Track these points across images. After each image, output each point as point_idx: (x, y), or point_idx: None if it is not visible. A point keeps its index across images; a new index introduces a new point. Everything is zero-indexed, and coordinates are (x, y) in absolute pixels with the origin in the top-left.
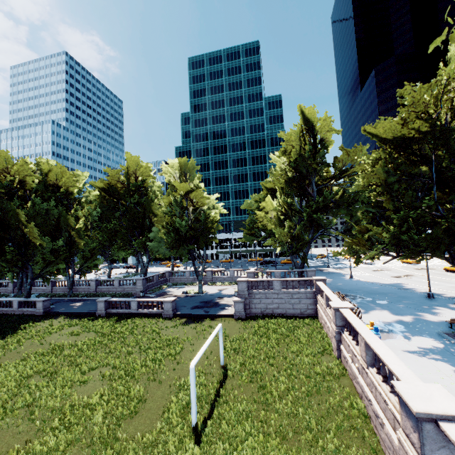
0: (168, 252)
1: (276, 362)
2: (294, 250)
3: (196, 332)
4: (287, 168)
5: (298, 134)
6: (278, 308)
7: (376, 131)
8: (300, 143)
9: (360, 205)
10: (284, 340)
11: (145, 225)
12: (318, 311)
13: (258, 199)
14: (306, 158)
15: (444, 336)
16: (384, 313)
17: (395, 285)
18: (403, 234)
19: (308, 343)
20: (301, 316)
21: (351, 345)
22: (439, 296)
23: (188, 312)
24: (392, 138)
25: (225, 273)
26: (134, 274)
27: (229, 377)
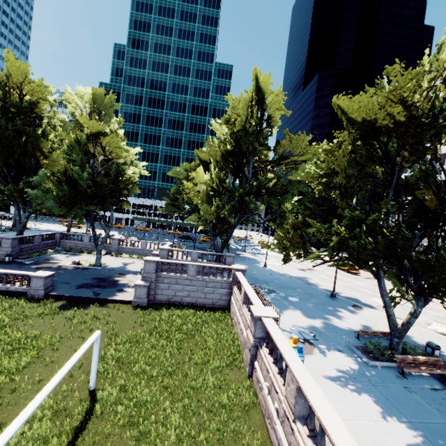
0: (57, 208)
1: (172, 382)
2: (217, 232)
3: (70, 326)
4: (228, 138)
5: (248, 103)
6: (188, 297)
7: (351, 107)
8: (247, 114)
9: (290, 198)
10: (188, 343)
11: (27, 165)
12: (231, 303)
13: (189, 168)
14: (249, 134)
15: (355, 351)
16: (297, 315)
17: (302, 279)
18: (350, 241)
19: (216, 348)
20: (212, 306)
21: (271, 372)
22: (339, 296)
23: (69, 293)
24: (366, 122)
25: (136, 243)
26: (8, 229)
27: (95, 416)
